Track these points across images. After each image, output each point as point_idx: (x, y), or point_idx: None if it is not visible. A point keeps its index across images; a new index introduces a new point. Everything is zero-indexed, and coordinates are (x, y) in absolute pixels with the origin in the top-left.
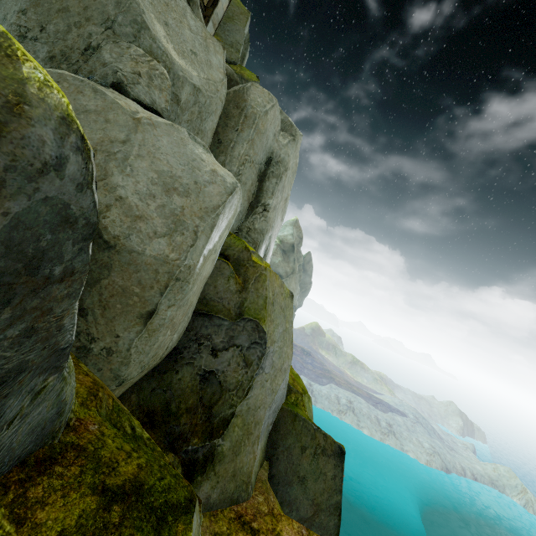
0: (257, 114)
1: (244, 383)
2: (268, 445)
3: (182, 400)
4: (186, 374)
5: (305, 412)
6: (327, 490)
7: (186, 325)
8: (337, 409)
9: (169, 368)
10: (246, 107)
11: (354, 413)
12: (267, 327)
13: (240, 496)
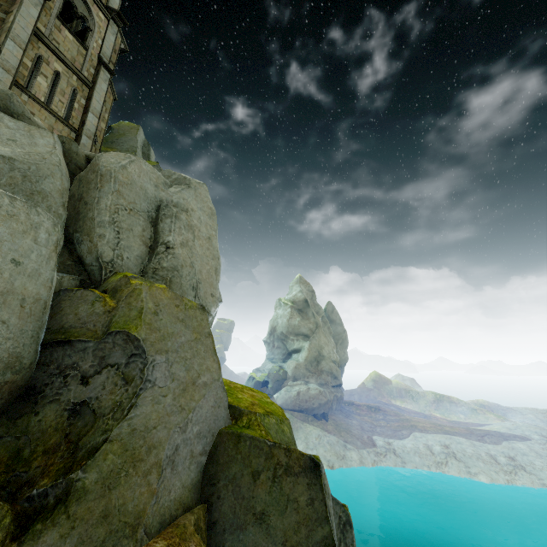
0: (112, 170)
1: (123, 402)
2: (203, 482)
3: (41, 442)
4: (49, 413)
5: (260, 432)
6: (304, 522)
7: (19, 351)
8: (434, 461)
9: (26, 411)
10: (99, 169)
11: (457, 459)
12: (143, 334)
13: (120, 544)
